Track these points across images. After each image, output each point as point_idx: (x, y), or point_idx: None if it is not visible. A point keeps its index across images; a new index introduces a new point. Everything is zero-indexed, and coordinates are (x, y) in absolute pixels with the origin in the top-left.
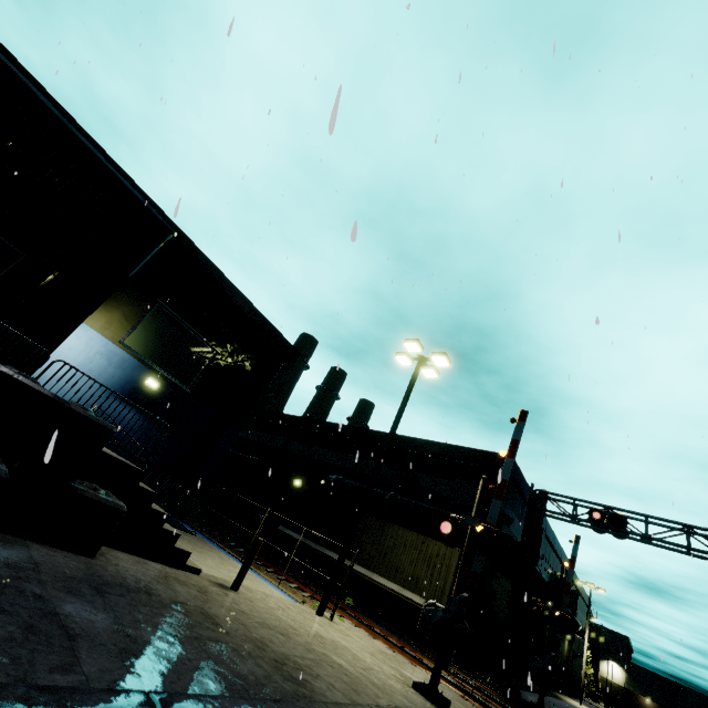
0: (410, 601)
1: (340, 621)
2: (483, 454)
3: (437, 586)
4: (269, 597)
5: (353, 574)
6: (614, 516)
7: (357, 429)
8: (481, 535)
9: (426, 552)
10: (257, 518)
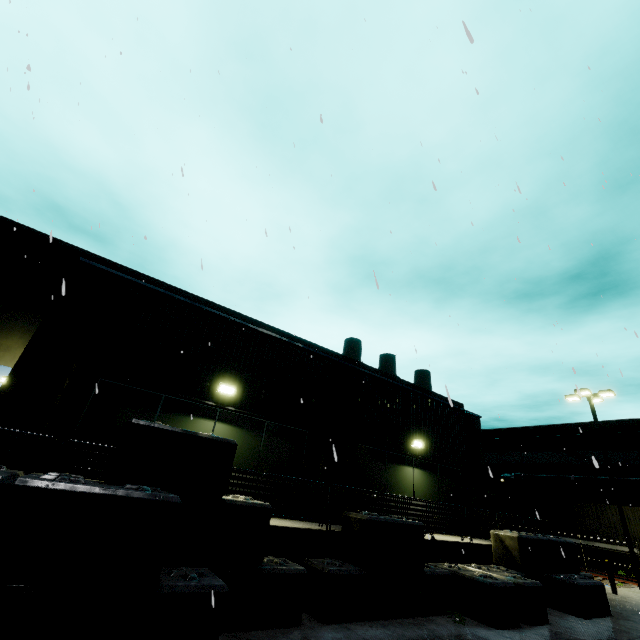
0: None
1: None
2: (633, 421)
3: None
4: (619, 591)
5: (598, 550)
6: None
7: (503, 430)
8: None
9: None
10: None
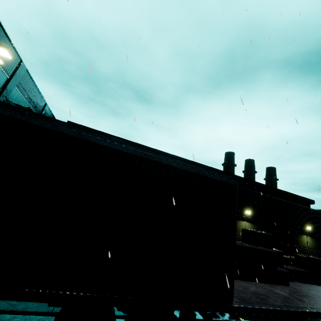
0: None
1: None
2: None
3: None
4: None
5: None
6: None
7: None
8: None
9: None
10: None
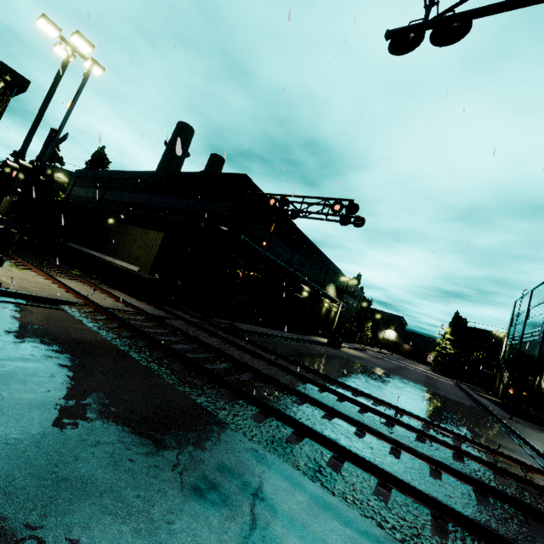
0: (131, 270)
1: (16, 270)
2: (227, 176)
3: (148, 259)
4: None
5: (105, 263)
6: (282, 200)
7: (150, 173)
8: (24, 169)
9: (146, 239)
10: (56, 241)
